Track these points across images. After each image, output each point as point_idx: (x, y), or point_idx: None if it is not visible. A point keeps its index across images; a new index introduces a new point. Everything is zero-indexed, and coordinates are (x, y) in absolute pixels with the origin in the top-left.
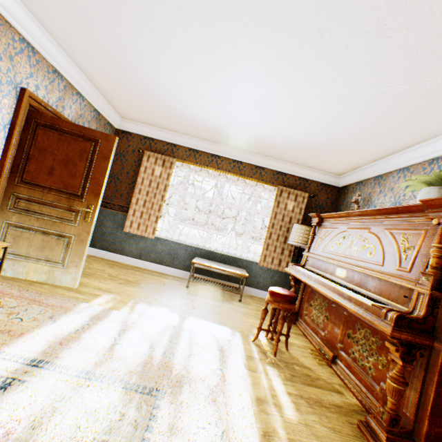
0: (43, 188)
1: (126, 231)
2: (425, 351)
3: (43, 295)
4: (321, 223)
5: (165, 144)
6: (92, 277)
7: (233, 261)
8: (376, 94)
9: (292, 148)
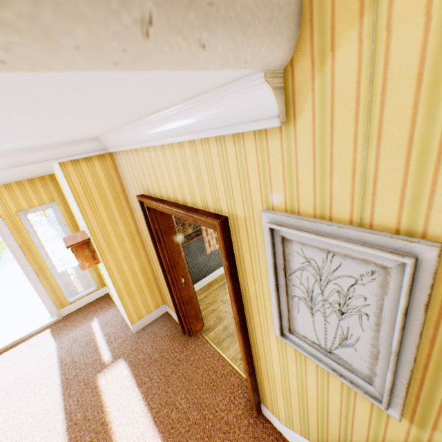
0: None
1: (209, 252)
2: None
3: None
4: None
5: None
6: None
7: None
8: None
9: None
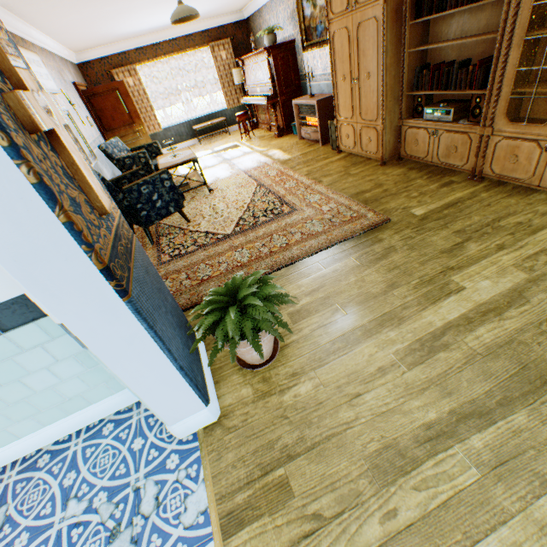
0: (117, 130)
1: None
2: (278, 104)
3: None
4: (244, 64)
5: (118, 57)
6: None
7: (213, 117)
8: None
9: (203, 16)
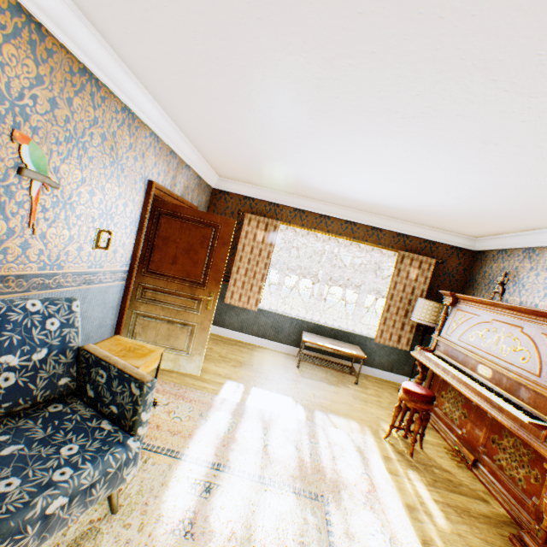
0: (166, 277)
1: (227, 302)
2: None
3: (180, 388)
4: (455, 303)
5: (267, 204)
6: (207, 360)
7: (344, 336)
8: (539, 186)
9: (421, 213)
